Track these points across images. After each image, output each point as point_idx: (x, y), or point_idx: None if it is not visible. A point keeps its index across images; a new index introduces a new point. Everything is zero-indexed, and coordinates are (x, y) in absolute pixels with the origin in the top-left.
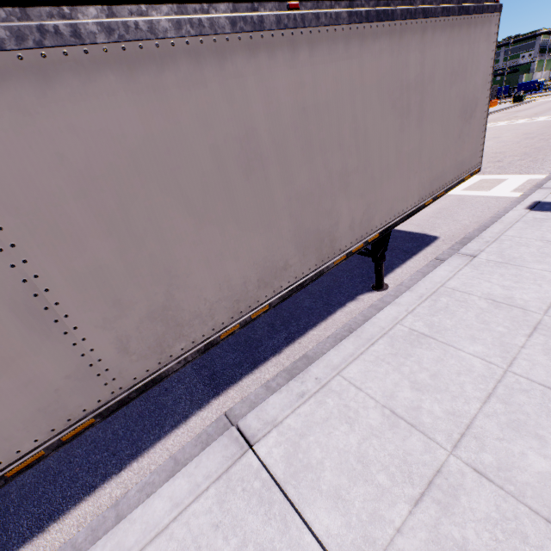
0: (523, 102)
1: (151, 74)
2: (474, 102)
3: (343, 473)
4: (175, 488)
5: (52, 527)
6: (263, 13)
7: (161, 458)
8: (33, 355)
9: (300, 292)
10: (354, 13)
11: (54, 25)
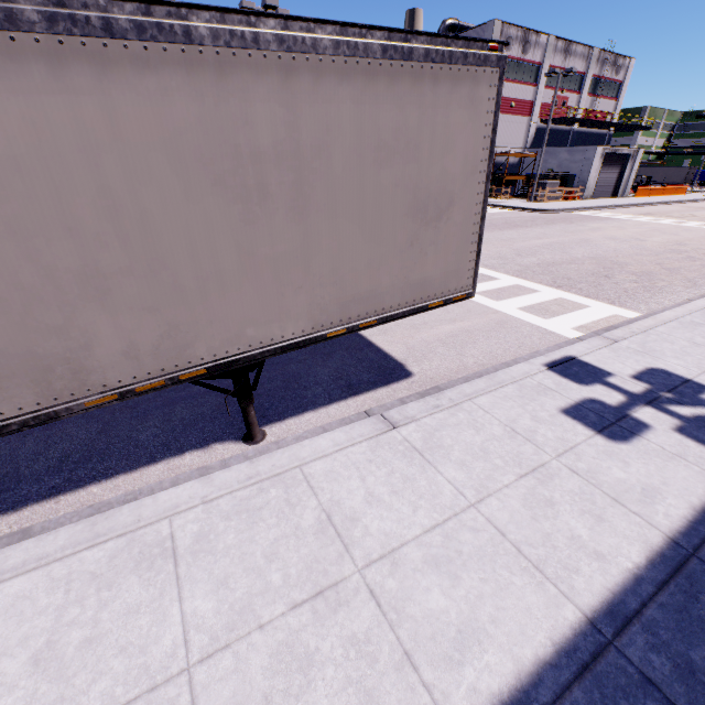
0: None
1: None
2: (446, 197)
3: None
4: None
5: None
6: None
7: None
8: None
9: (159, 413)
10: (65, 16)
11: None
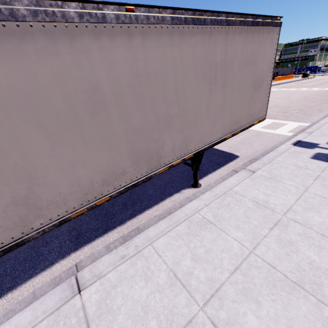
0: (307, 77)
1: (13, 44)
2: (262, 78)
3: (130, 317)
4: (21, 318)
5: None
6: (106, 11)
7: (27, 292)
8: None
9: (148, 183)
10: (176, 18)
11: None
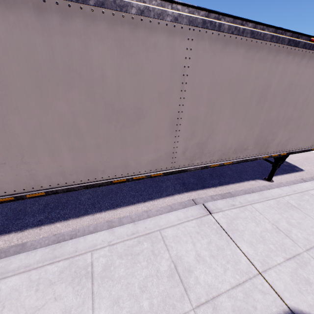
0: None
1: (253, 52)
2: None
3: (253, 238)
4: (178, 214)
5: (118, 209)
6: (301, 40)
7: (162, 204)
8: (163, 139)
9: (225, 166)
10: None
11: (239, 27)
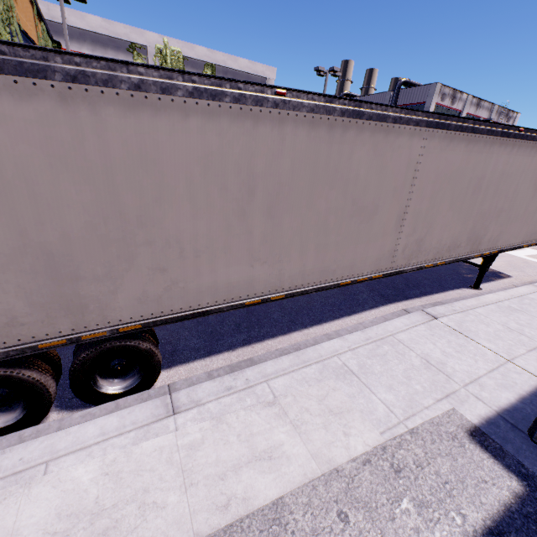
0: None
1: (471, 146)
2: None
3: (489, 336)
4: (402, 321)
5: (325, 324)
6: (511, 131)
7: (371, 317)
8: (389, 236)
9: (417, 275)
10: None
11: (463, 125)
